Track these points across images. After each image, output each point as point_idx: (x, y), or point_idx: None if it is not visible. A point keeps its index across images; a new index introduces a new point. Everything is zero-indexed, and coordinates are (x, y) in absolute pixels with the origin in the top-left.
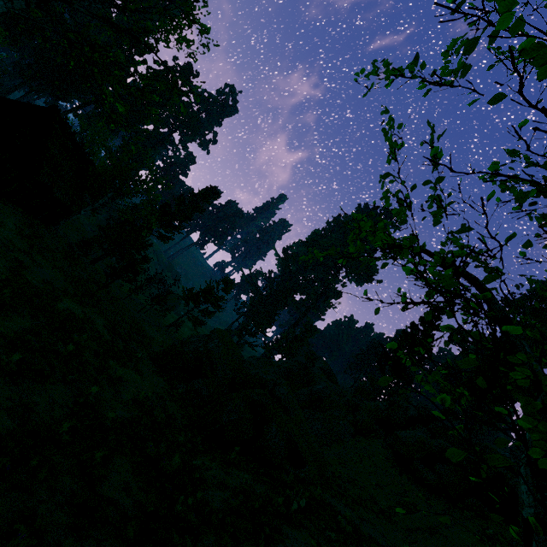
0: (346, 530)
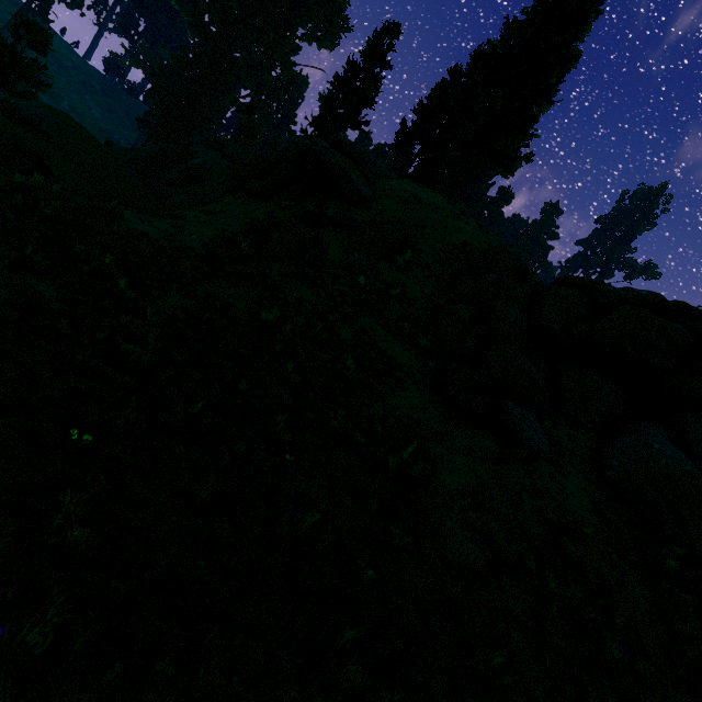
0: (25, 184)
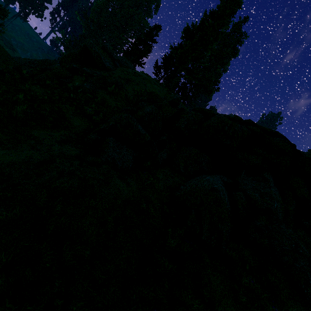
0: None
